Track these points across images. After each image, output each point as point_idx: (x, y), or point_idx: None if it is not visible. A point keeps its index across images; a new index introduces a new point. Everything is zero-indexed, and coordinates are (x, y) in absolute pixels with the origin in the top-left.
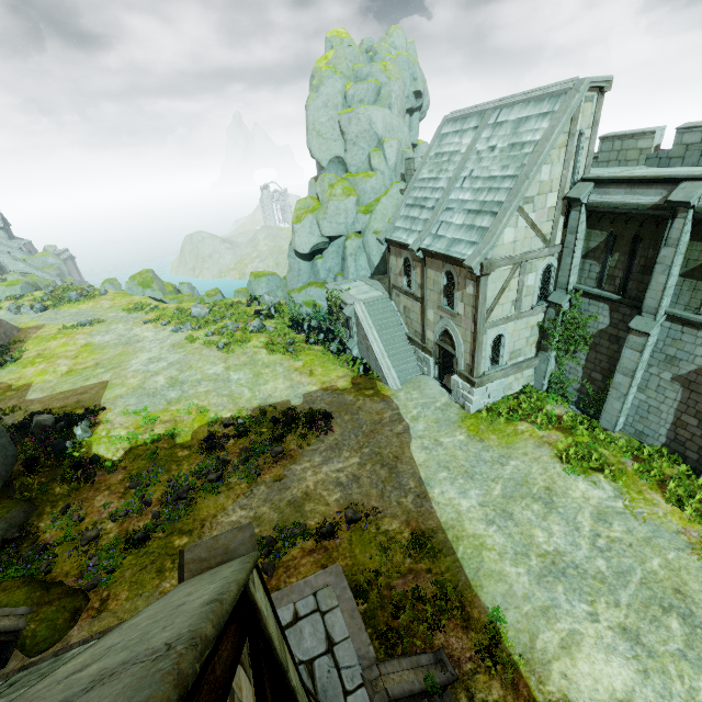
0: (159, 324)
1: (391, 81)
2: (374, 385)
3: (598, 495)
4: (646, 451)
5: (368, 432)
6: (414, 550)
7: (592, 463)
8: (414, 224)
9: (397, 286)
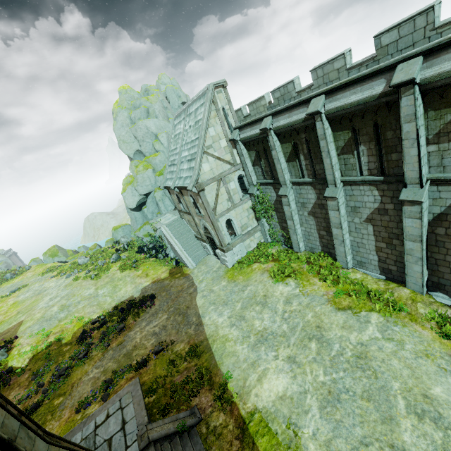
0: (60, 276)
1: (152, 104)
2: (181, 270)
3: (287, 290)
4: (313, 257)
5: (174, 298)
6: (188, 356)
7: (286, 273)
8: (172, 175)
9: (180, 210)
